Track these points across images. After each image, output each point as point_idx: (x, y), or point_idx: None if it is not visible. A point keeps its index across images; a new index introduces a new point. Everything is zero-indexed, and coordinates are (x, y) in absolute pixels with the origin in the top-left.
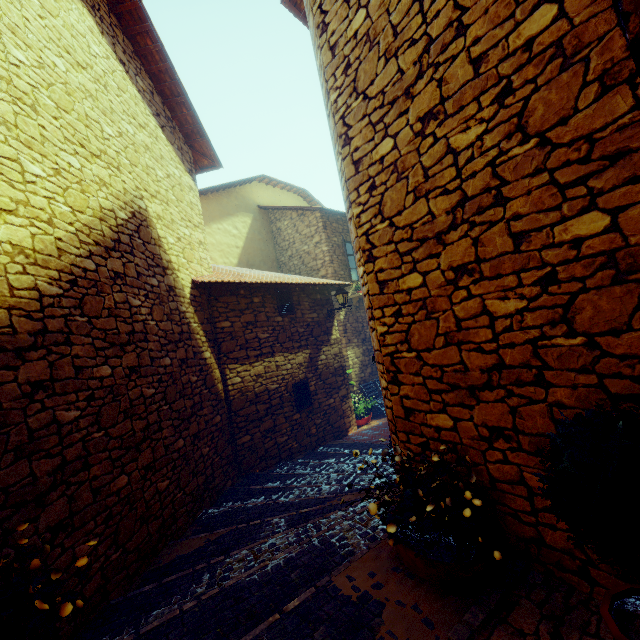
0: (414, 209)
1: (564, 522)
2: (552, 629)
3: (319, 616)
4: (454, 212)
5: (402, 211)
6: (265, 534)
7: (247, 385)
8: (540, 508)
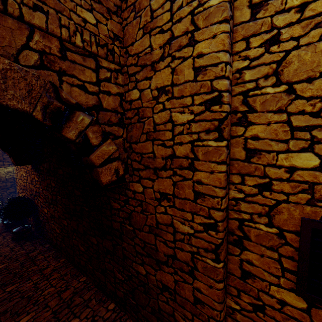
0: None
1: None
2: None
3: None
4: None
5: None
6: None
7: (2, 175)
8: None
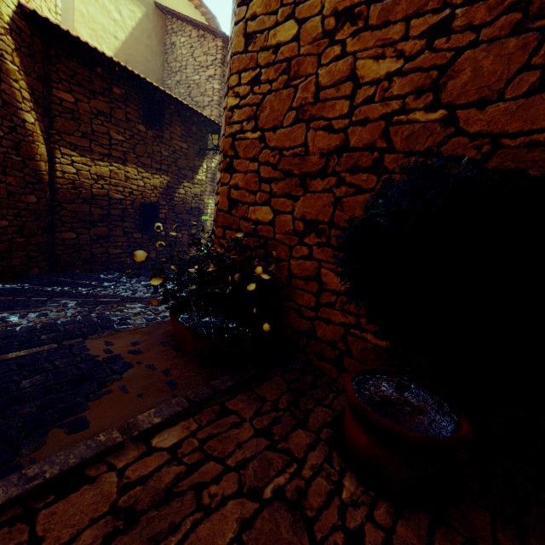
0: None
1: (340, 316)
2: (292, 399)
3: (43, 367)
4: None
5: None
6: (45, 309)
7: (83, 181)
8: (324, 303)
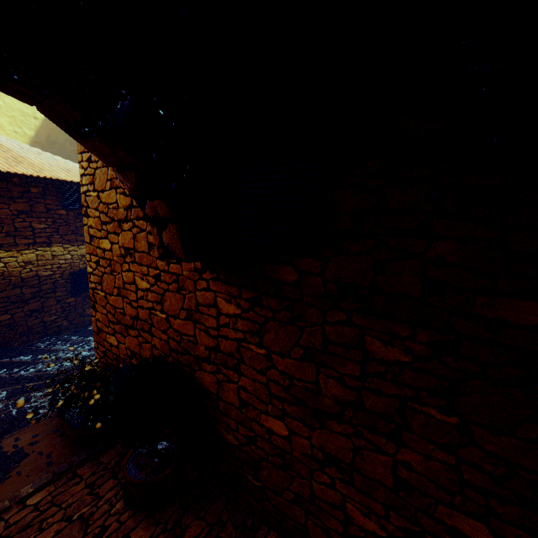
0: (110, 194)
1: None
2: (119, 460)
3: None
4: (127, 210)
5: (104, 191)
6: None
7: (12, 270)
8: None
